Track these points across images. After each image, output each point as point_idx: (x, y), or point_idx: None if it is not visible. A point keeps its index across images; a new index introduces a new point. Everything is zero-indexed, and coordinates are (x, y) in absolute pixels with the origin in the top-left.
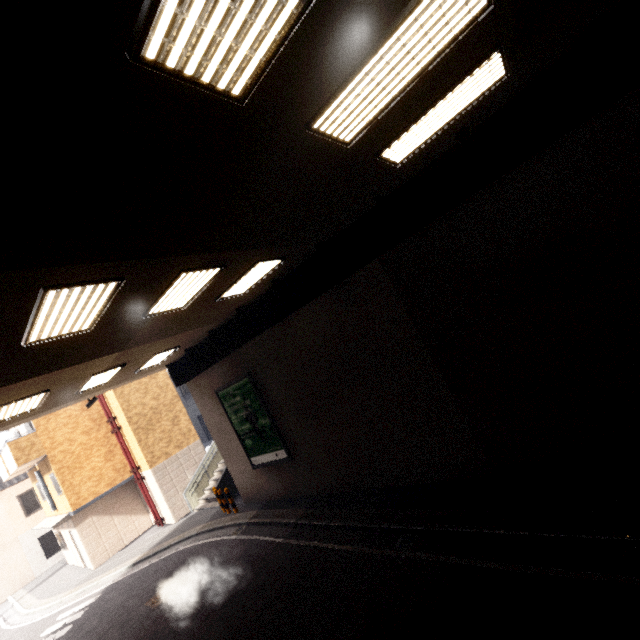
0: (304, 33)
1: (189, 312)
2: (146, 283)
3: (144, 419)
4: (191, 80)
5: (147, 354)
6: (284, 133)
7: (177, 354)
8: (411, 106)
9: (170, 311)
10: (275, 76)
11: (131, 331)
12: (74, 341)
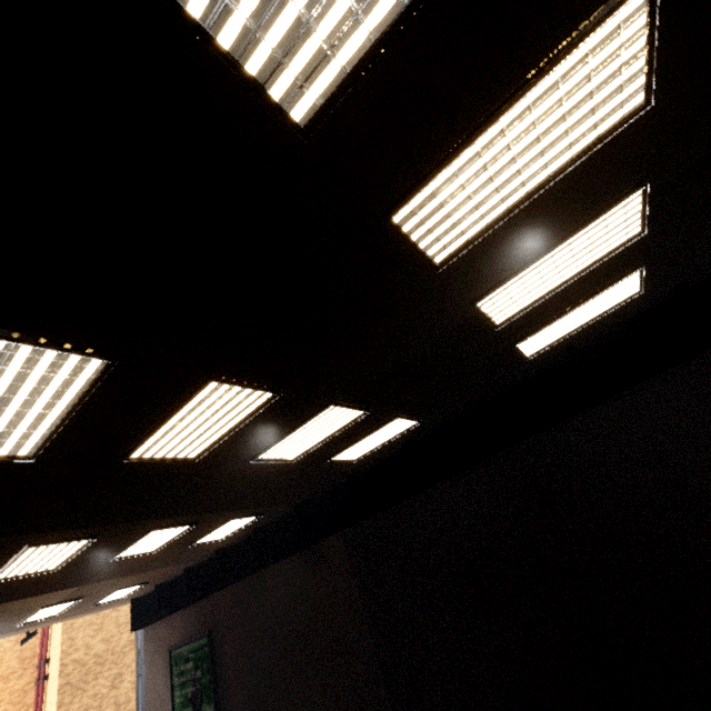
0: (234, 436)
1: (161, 554)
2: (118, 537)
3: (80, 670)
4: (158, 460)
5: (110, 588)
6: (234, 462)
7: (146, 588)
8: (342, 440)
9: (139, 555)
10: (219, 448)
11: (96, 569)
12: (37, 577)
